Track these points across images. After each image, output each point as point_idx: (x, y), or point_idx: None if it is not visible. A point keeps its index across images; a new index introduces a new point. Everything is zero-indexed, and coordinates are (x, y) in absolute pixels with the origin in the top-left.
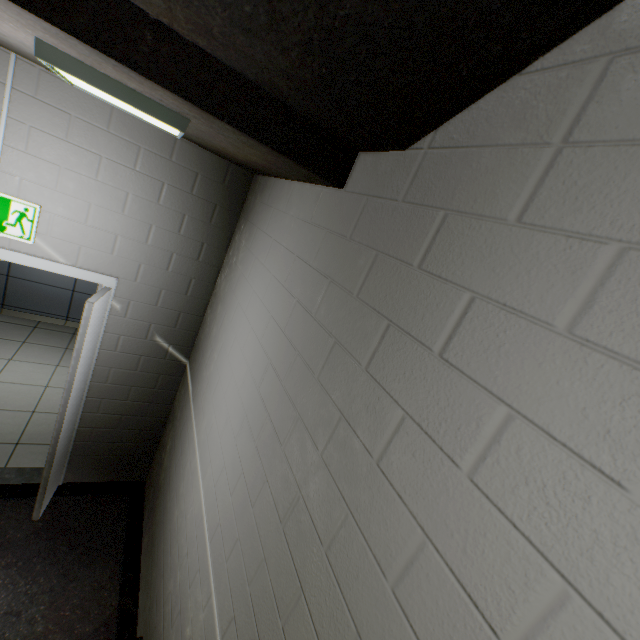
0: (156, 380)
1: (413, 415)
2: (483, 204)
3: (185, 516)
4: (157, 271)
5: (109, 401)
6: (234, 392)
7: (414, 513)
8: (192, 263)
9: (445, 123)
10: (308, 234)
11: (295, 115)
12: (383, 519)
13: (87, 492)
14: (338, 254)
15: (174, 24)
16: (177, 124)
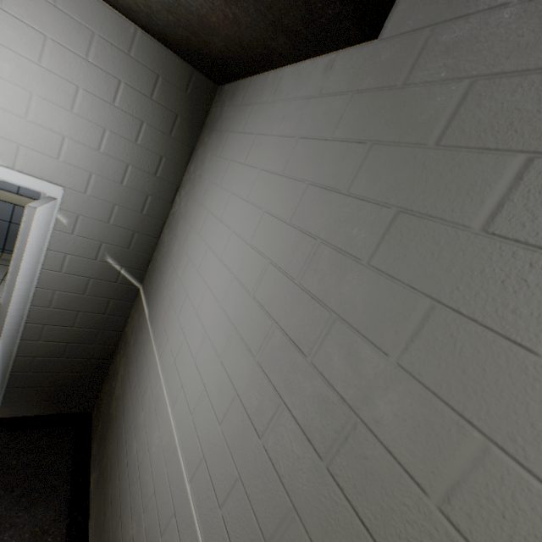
0: (106, 305)
1: None
2: None
3: (148, 449)
4: (110, 184)
5: (52, 327)
6: (212, 305)
7: None
8: (149, 178)
9: None
10: (317, 109)
11: None
12: None
13: (26, 427)
14: (382, 110)
15: None
16: None
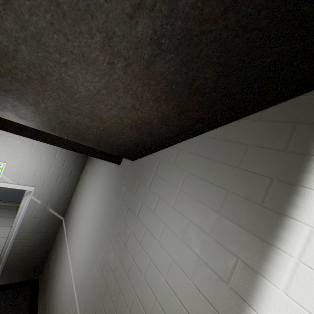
0: (48, 228)
1: (132, 231)
2: (145, 182)
3: (63, 285)
4: (52, 182)
5: (25, 240)
6: (85, 230)
7: (131, 255)
8: (67, 178)
9: (140, 158)
10: (111, 176)
11: None
12: (126, 258)
13: (9, 288)
14: (118, 185)
15: None
16: None
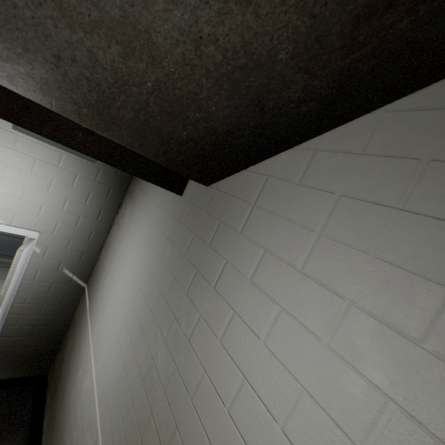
0: (62, 299)
1: (203, 315)
2: (231, 222)
3: (81, 392)
4: (68, 227)
5: (25, 316)
6: (118, 306)
7: (201, 361)
8: (93, 221)
9: (222, 180)
10: (164, 216)
11: (155, 164)
12: (189, 367)
13: (1, 387)
14: (178, 231)
15: (94, 131)
16: (91, 159)
